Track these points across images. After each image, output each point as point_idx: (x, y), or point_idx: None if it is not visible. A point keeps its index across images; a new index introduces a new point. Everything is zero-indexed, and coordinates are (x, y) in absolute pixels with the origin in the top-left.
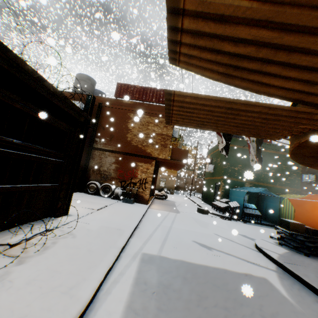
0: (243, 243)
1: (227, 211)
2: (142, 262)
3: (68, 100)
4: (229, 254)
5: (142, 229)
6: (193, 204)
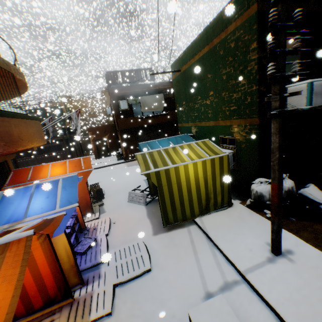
0: None
1: None
2: None
3: None
4: None
5: None
6: None
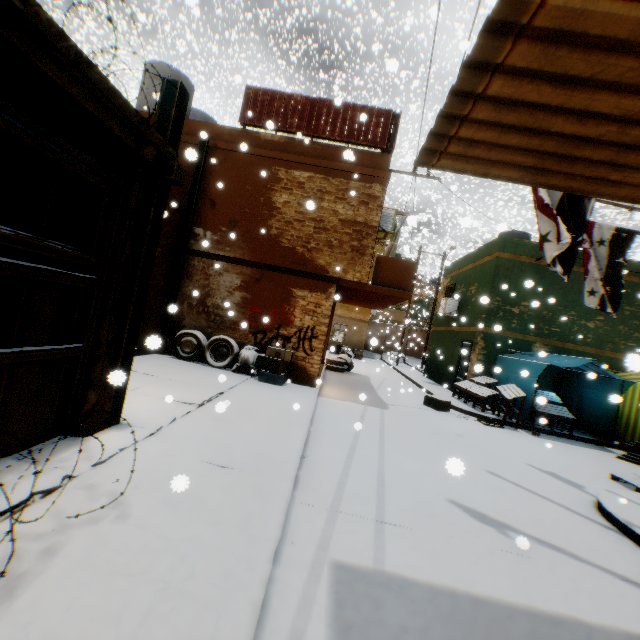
0: (567, 501)
1: (494, 407)
2: (339, 608)
3: (94, 70)
4: (557, 548)
5: (314, 462)
6: (407, 384)
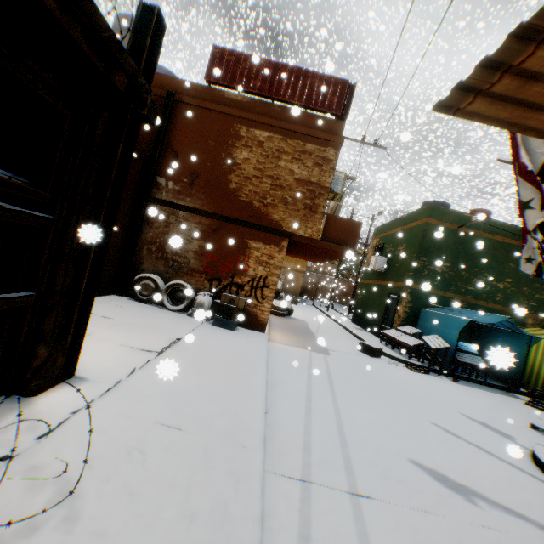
0: (508, 456)
1: (419, 355)
2: None
3: None
4: (523, 517)
5: (276, 417)
6: (339, 329)
